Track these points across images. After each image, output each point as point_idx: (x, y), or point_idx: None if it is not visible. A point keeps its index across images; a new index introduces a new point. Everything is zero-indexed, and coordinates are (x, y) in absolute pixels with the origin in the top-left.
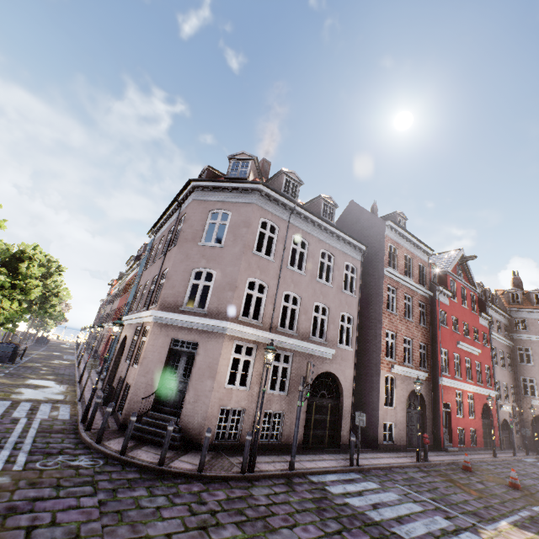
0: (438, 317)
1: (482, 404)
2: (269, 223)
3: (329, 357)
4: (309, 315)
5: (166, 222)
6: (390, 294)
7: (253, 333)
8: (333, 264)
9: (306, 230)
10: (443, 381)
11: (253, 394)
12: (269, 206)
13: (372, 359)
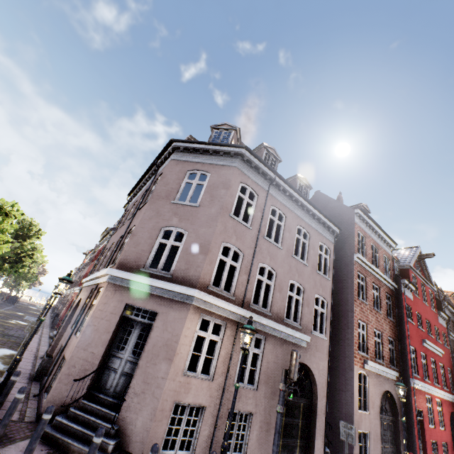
0: (405, 312)
1: (449, 412)
2: (248, 189)
3: (304, 345)
4: (284, 293)
5: (141, 188)
6: (360, 281)
7: (223, 306)
8: (309, 242)
9: (284, 203)
10: (414, 384)
11: (217, 386)
12: (249, 172)
13: (343, 351)
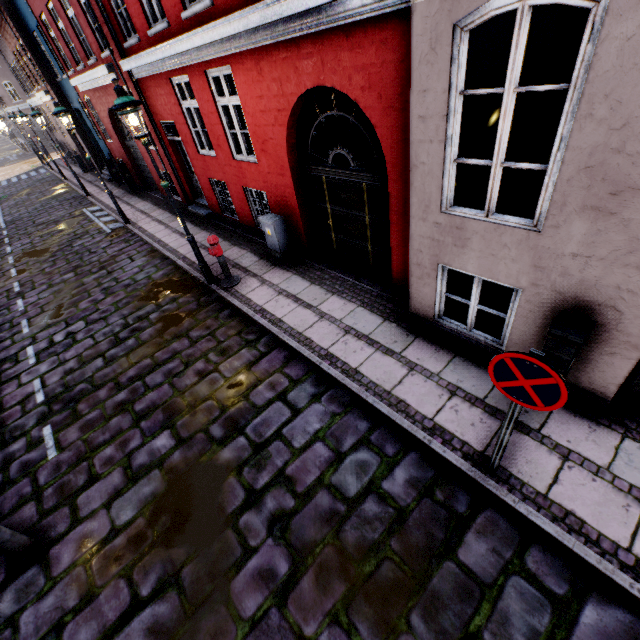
0: None
1: None
2: None
3: None
4: None
5: None
6: None
7: None
8: None
9: None
10: None
11: None
12: None
13: None
